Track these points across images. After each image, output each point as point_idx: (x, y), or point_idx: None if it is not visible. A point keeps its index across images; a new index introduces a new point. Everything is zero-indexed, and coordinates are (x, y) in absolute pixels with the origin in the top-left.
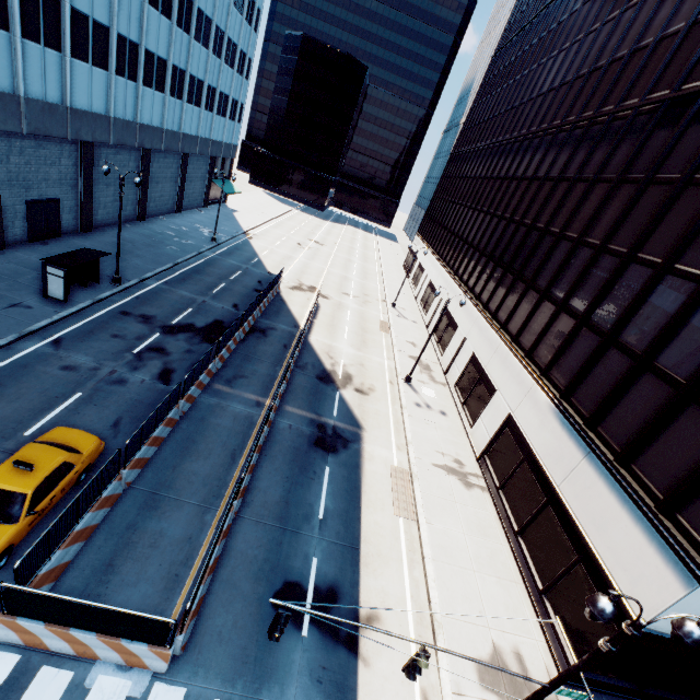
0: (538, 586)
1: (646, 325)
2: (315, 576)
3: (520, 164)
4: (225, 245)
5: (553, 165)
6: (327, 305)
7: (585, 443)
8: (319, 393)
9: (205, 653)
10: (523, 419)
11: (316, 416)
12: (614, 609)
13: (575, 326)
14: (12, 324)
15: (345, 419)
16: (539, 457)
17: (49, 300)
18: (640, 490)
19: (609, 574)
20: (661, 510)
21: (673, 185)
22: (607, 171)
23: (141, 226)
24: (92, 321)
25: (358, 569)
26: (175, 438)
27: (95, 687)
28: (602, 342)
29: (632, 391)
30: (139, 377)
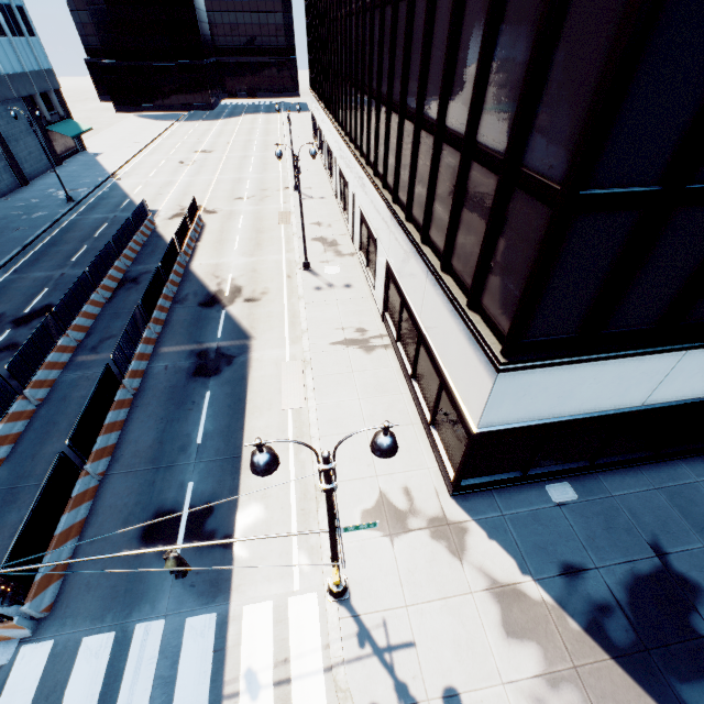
0: (427, 420)
1: (436, 81)
2: (191, 499)
3: None
4: (87, 200)
5: None
6: (214, 221)
7: (423, 262)
8: (202, 320)
9: (72, 605)
10: (394, 260)
11: (197, 345)
12: (264, 460)
13: (398, 124)
14: None
15: (230, 336)
16: (407, 295)
17: None
18: (458, 292)
19: (455, 389)
20: (470, 306)
21: None
22: None
23: None
24: None
25: (238, 475)
26: (33, 428)
27: None
28: (414, 131)
29: (440, 178)
30: None
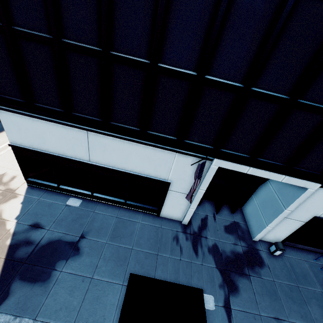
0: None
1: None
2: None
3: None
4: None
5: None
6: None
7: None
8: None
9: None
10: None
11: None
12: None
13: None
14: None
15: None
16: None
17: None
18: None
19: None
20: None
21: None
22: None
23: None
24: None
25: None
26: None
27: None
28: None
29: None
30: None
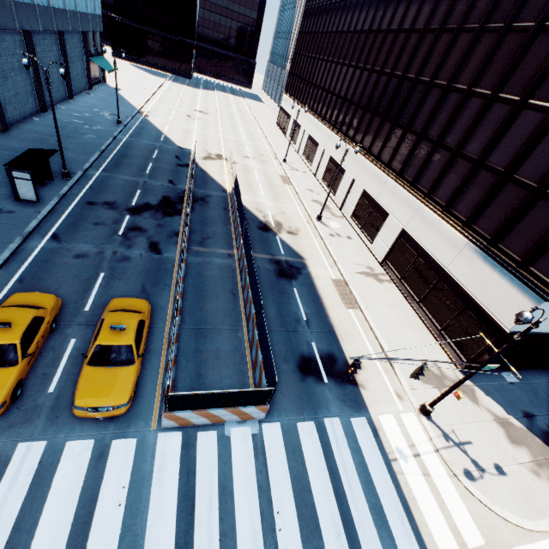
0: (438, 328)
1: (507, 149)
2: (318, 352)
3: (383, 17)
4: (130, 126)
5: (418, 17)
6: (237, 169)
7: (465, 237)
8: (265, 239)
9: (279, 404)
10: (414, 230)
11: (271, 256)
12: (532, 316)
13: (451, 157)
14: (9, 229)
15: (290, 254)
16: (430, 253)
17: (22, 202)
18: (505, 258)
19: (487, 310)
20: (520, 267)
21: (527, 32)
22: (469, 21)
23: (48, 118)
24: (69, 214)
25: (339, 343)
26: (189, 290)
27: (232, 434)
28: (473, 167)
29: (498, 197)
30: (136, 253)
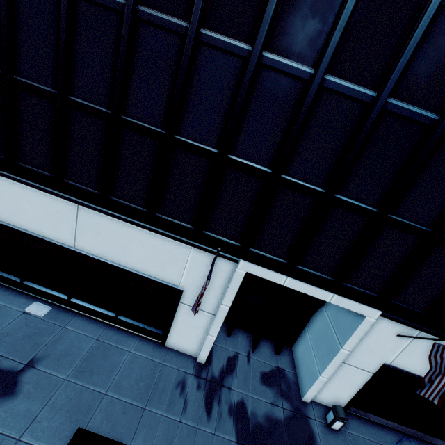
0: None
1: None
2: None
3: None
4: None
5: None
6: None
7: None
8: None
9: None
10: None
11: None
12: None
13: None
14: None
15: None
16: None
17: None
18: None
19: None
20: None
21: None
22: None
23: None
24: None
25: None
26: None
27: None
28: None
29: None
30: None
